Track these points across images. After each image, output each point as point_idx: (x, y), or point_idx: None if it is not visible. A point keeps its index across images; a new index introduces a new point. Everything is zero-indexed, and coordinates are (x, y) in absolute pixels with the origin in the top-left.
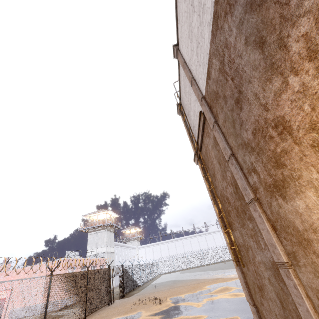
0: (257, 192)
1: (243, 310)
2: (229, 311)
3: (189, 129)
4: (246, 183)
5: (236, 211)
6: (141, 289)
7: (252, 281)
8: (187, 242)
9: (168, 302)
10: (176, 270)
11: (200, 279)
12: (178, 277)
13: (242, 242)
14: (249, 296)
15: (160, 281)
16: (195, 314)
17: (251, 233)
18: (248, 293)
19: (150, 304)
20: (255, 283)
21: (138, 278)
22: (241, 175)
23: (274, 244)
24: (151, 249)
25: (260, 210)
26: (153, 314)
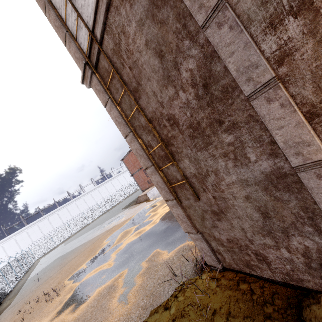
0: (287, 61)
1: (157, 241)
2: (145, 250)
3: (65, 6)
4: (260, 52)
5: (191, 131)
6: (15, 294)
7: (202, 210)
8: (63, 212)
9: (68, 286)
10: (57, 245)
11: (93, 238)
12: (64, 250)
13: (194, 171)
14: (193, 227)
15: (42, 268)
16: (113, 276)
17: (226, 149)
18: (191, 225)
19: (41, 306)
20: (209, 210)
21: (4, 285)
22: (250, 38)
23: (310, 140)
24: (13, 241)
25: (287, 93)
26: (54, 316)
